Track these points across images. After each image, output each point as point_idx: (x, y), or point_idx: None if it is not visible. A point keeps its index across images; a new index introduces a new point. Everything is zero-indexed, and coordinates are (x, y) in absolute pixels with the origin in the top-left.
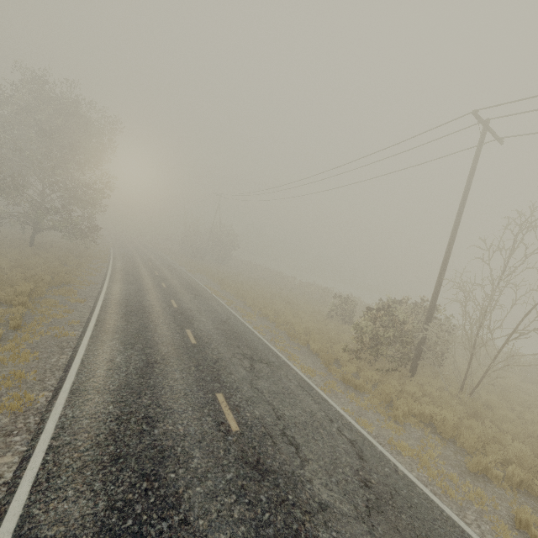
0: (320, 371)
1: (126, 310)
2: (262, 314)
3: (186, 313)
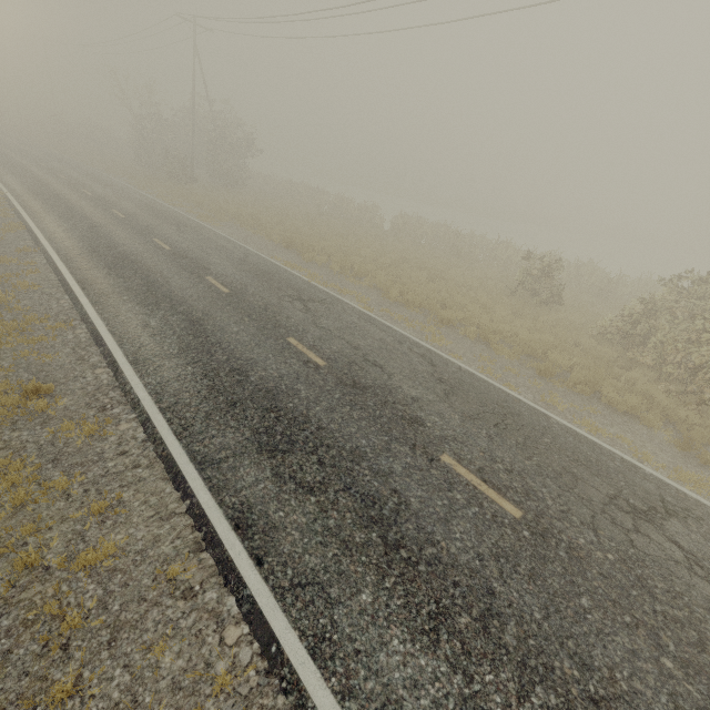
0: (700, 473)
1: (251, 430)
2: (440, 321)
3: (366, 384)
